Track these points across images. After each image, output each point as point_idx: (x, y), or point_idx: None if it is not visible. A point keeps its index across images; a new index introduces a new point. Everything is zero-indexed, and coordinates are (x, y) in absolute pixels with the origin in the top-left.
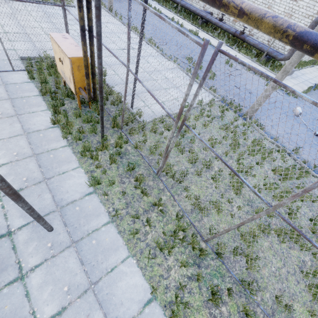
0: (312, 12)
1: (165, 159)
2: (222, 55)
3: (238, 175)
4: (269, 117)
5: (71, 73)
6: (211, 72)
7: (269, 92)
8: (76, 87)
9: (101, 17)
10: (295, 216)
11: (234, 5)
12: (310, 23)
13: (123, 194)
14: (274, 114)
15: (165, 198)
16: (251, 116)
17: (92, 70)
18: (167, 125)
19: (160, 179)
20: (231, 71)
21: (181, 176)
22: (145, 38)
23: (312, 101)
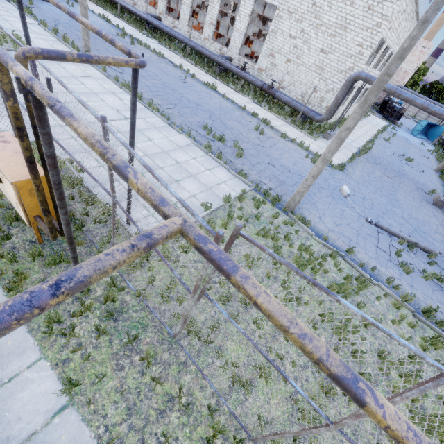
0: (344, 67)
1: (184, 325)
2: (250, 118)
3: (285, 376)
4: (314, 204)
5: (17, 201)
6: (238, 147)
7: (310, 182)
8: (30, 216)
9: (57, 163)
10: (361, 358)
11: (246, 294)
12: (344, 79)
13: (122, 394)
14: (320, 198)
15: (189, 379)
16: (293, 208)
17: (53, 203)
18: (183, 247)
19: (179, 345)
20: (263, 141)
21: (210, 329)
22: (143, 99)
23: (361, 315)
